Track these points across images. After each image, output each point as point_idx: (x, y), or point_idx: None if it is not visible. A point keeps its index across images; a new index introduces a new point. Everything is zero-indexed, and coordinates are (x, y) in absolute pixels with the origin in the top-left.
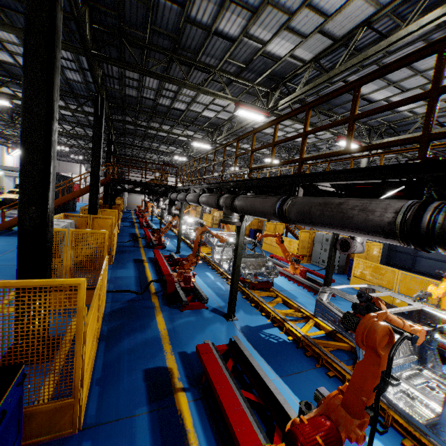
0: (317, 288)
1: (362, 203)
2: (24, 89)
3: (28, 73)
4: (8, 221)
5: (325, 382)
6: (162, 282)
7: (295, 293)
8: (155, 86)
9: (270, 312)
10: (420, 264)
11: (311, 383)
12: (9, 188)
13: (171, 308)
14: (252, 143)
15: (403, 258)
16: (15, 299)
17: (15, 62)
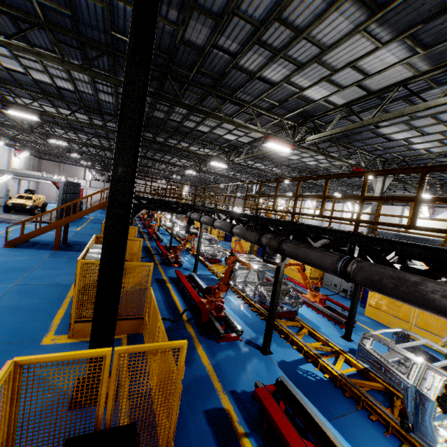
0: (338, 319)
1: (441, 290)
2: (116, 150)
3: (121, 136)
4: (28, 233)
5: (370, 426)
6: (195, 311)
7: (316, 322)
8: (184, 112)
9: (302, 346)
10: None
11: (357, 427)
12: (13, 190)
13: (208, 339)
14: (297, 189)
15: None
16: (132, 362)
17: (52, 83)
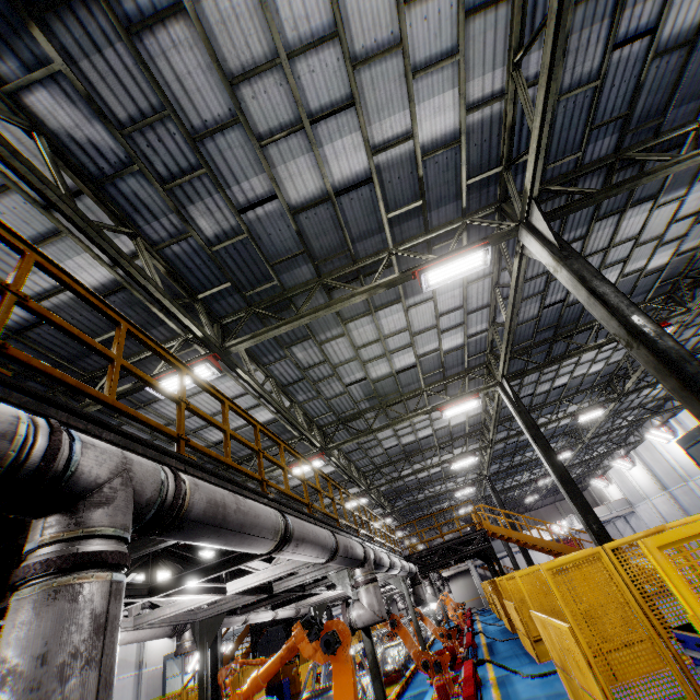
0: None
1: None
2: None
3: None
4: None
5: None
6: None
7: None
8: (252, 486)
9: None
10: None
11: None
12: None
13: None
14: None
15: None
16: None
17: None
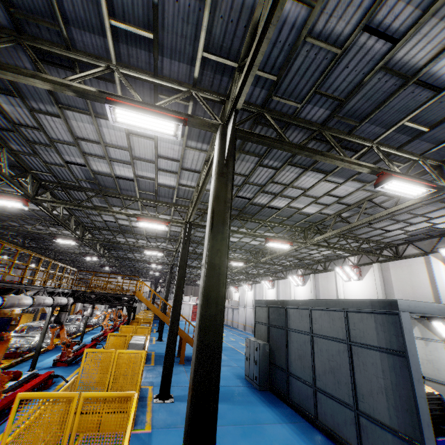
0: None
1: None
2: None
3: None
4: None
5: None
6: None
7: None
8: None
9: None
10: (293, 389)
11: None
12: None
13: None
14: None
15: (280, 378)
16: None
17: None
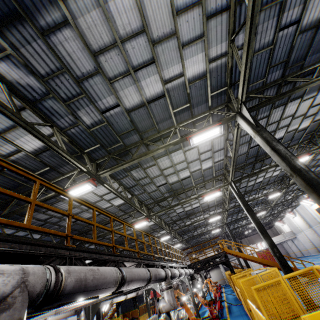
0: None
1: None
2: None
3: None
4: None
5: None
6: None
7: None
8: None
9: None
10: None
11: None
12: None
13: None
14: None
15: None
16: None
17: None
